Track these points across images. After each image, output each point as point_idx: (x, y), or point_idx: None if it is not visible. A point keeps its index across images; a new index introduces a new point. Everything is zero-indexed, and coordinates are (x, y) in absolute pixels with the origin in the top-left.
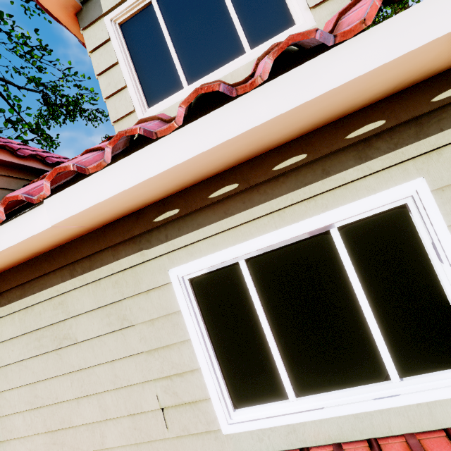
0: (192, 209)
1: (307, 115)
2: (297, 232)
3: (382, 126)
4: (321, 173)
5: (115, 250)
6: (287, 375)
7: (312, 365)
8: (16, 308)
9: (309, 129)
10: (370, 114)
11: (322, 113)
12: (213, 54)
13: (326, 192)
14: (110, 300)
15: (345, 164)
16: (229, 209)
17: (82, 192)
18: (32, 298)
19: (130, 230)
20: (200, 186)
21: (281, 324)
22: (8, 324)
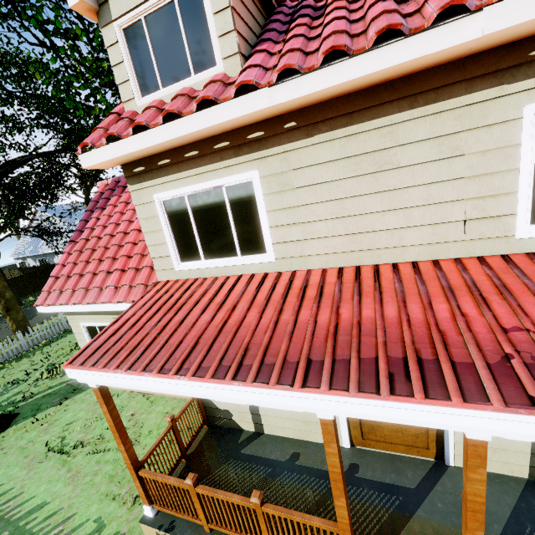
0: None
1: None
2: None
3: None
4: None
5: (470, 84)
6: None
7: None
8: (339, 135)
9: None
10: None
11: None
12: None
13: None
14: (447, 132)
15: None
16: None
17: (534, 1)
18: (359, 126)
19: (497, 63)
20: None
21: None
22: (326, 149)
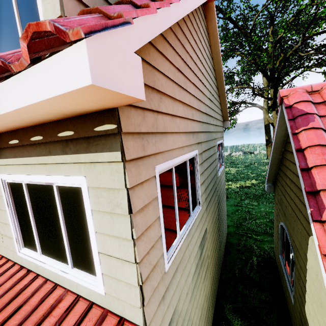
0: (3, 146)
1: (6, 122)
2: (39, 180)
3: (72, 135)
4: (48, 152)
5: None
6: (38, 244)
7: (47, 244)
8: None
9: (38, 123)
10: (69, 124)
11: (22, 121)
12: (10, 43)
13: (50, 164)
14: None
15: (57, 151)
16: (16, 153)
17: None
18: None
19: None
20: (6, 134)
21: (38, 221)
22: None
